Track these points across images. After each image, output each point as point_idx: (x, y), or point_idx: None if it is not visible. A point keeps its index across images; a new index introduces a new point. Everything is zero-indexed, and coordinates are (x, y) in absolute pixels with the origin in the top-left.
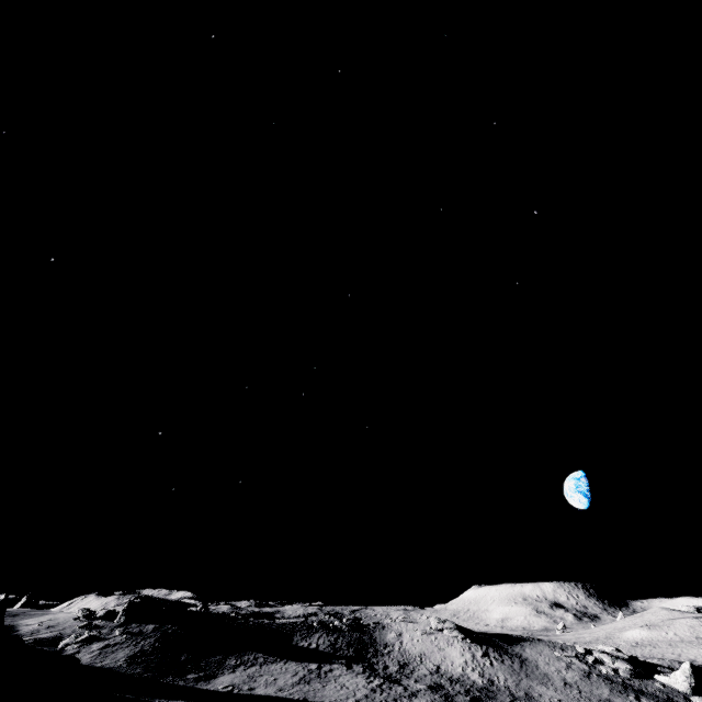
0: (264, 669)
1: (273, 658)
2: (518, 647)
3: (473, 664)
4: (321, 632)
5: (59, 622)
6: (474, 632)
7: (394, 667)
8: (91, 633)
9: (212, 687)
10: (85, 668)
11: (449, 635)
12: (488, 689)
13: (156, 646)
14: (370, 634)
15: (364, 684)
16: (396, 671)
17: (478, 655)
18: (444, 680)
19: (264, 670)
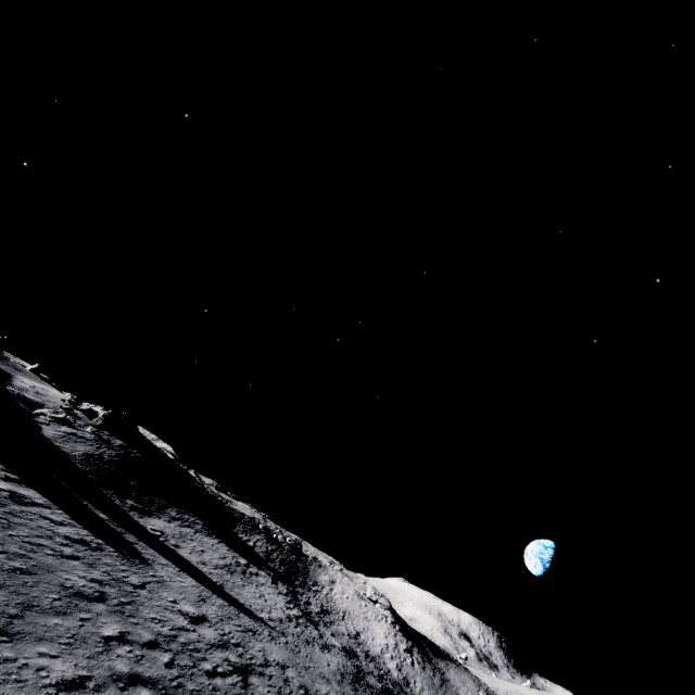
0: (198, 536)
1: (210, 532)
2: (443, 663)
3: (393, 652)
4: (263, 536)
5: (48, 394)
6: (405, 622)
7: (316, 607)
8: (68, 417)
9: (143, 522)
10: (43, 439)
11: (380, 611)
12: (402, 687)
13: (114, 459)
14: (305, 564)
15: (283, 607)
16: (316, 613)
17: (402, 647)
18: (360, 650)
19: (197, 537)
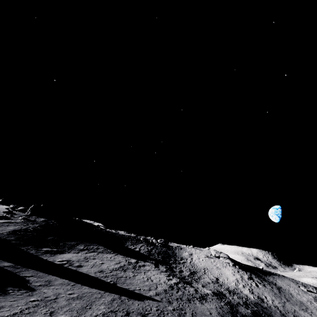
0: (99, 255)
1: (109, 251)
2: (271, 278)
3: (242, 282)
4: (144, 243)
5: None
6: (239, 262)
7: (186, 272)
8: (6, 215)
9: (52, 258)
10: None
11: (223, 261)
12: (261, 305)
13: (36, 228)
14: (172, 250)
15: (165, 281)
16: (188, 275)
17: (245, 277)
18: (224, 290)
19: (99, 256)
